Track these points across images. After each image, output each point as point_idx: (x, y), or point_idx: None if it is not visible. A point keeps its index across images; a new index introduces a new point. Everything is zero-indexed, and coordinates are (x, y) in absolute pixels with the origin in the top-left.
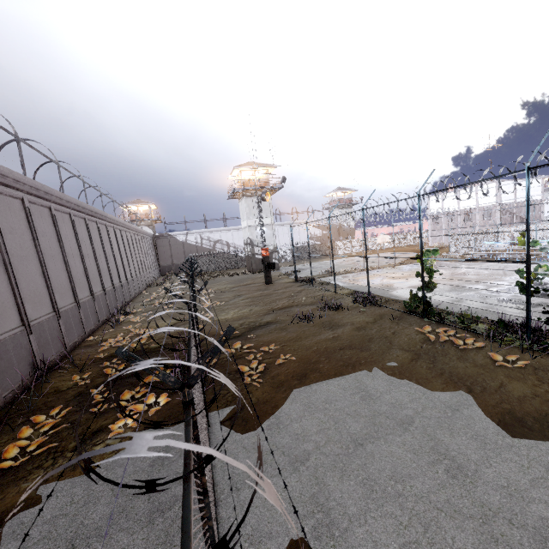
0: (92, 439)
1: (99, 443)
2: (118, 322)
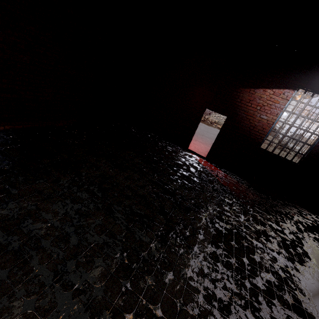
0: (209, 125)
1: (211, 126)
2: (208, 115)
